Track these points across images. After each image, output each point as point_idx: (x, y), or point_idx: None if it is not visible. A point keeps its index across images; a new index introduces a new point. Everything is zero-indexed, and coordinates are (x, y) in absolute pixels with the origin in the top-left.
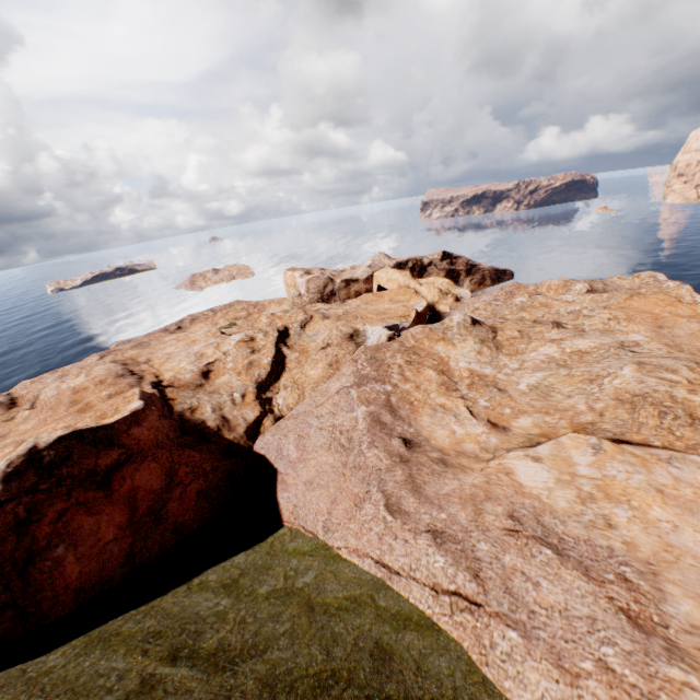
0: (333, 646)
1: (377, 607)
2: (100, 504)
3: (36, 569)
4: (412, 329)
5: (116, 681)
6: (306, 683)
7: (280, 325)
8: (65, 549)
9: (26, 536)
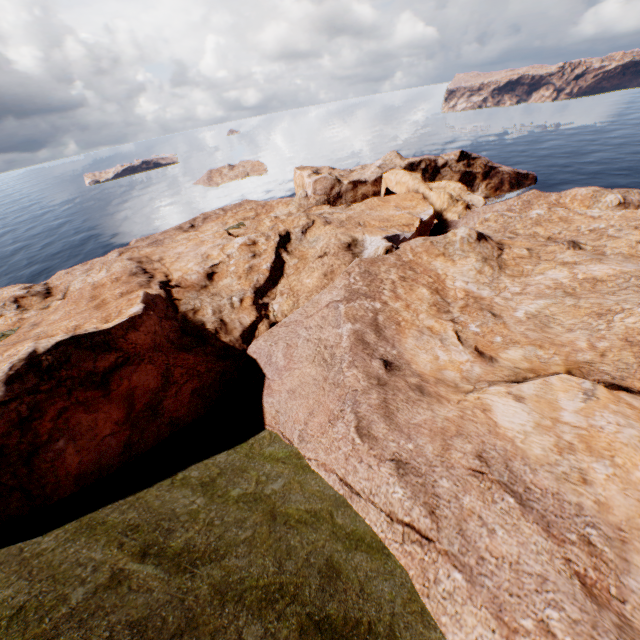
0: (285, 560)
1: (334, 524)
2: (98, 403)
3: (40, 459)
4: (412, 242)
5: (90, 573)
6: (254, 594)
7: (282, 229)
8: (65, 443)
9: (30, 431)
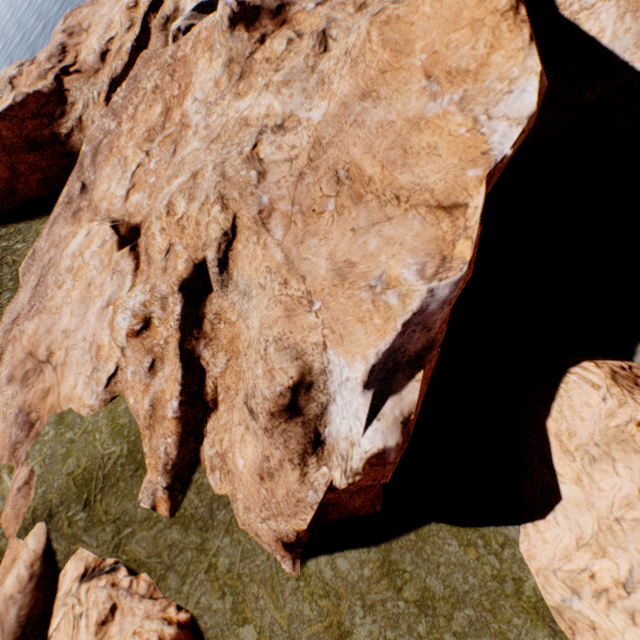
0: None
1: (17, 269)
2: None
3: None
4: (209, 17)
5: None
6: None
7: None
8: None
9: None
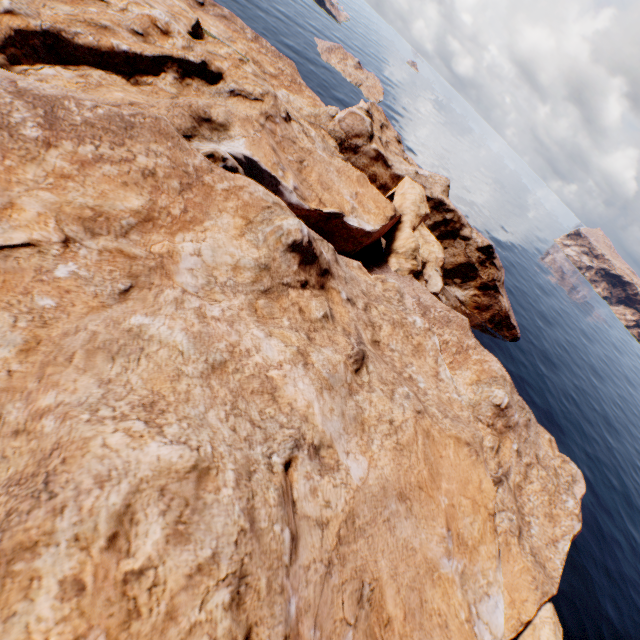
0: None
1: None
2: None
3: None
4: (260, 189)
5: None
6: None
7: (219, 65)
8: None
9: None
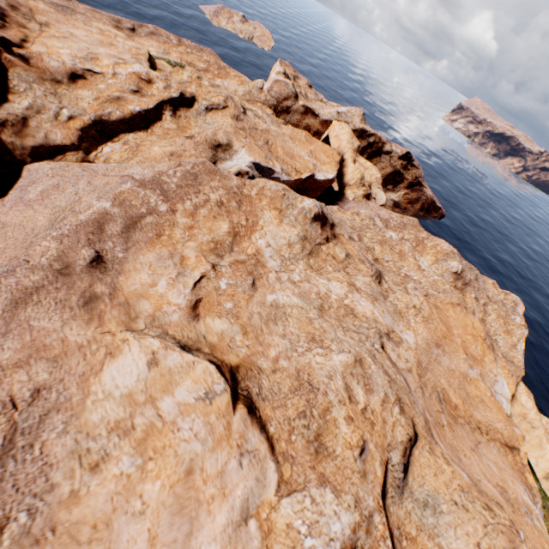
0: None
1: None
2: None
3: None
4: (272, 183)
5: None
6: None
7: (190, 91)
8: None
9: None
